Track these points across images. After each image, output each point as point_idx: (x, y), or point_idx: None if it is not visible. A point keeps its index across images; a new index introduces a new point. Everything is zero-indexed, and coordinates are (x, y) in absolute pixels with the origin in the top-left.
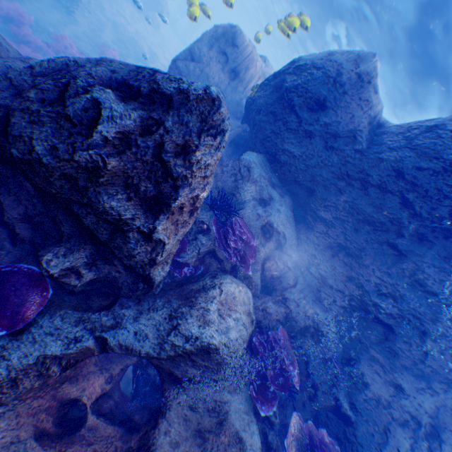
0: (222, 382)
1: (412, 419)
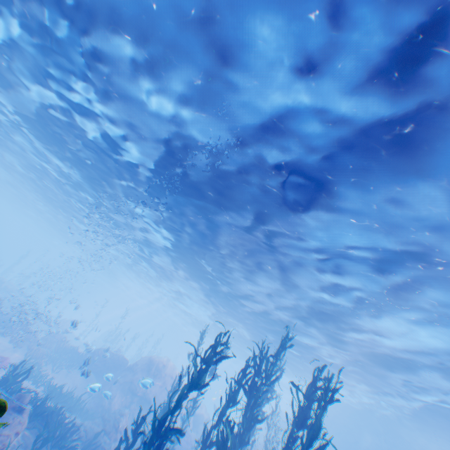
0: None
1: None
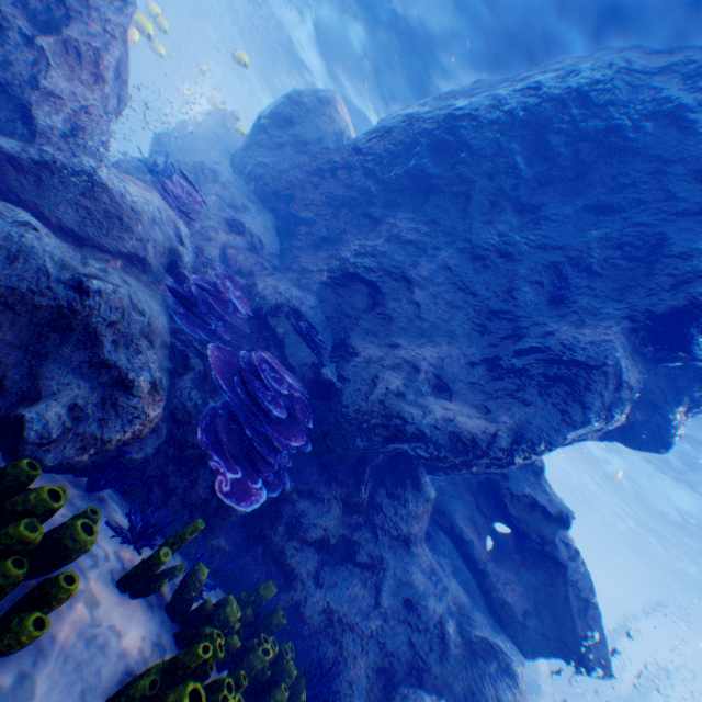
0: (118, 261)
1: (406, 363)
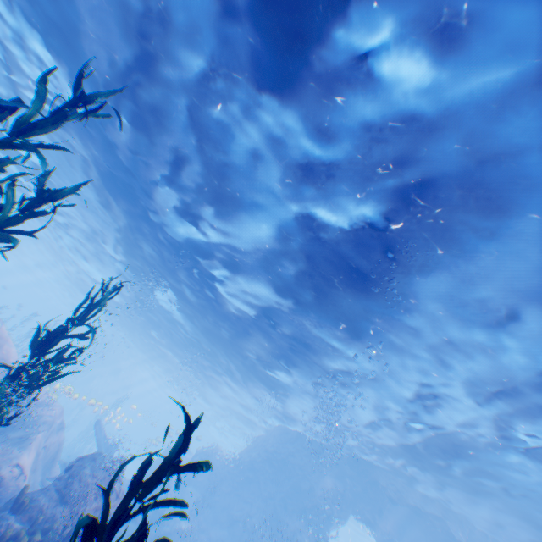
0: None
1: None
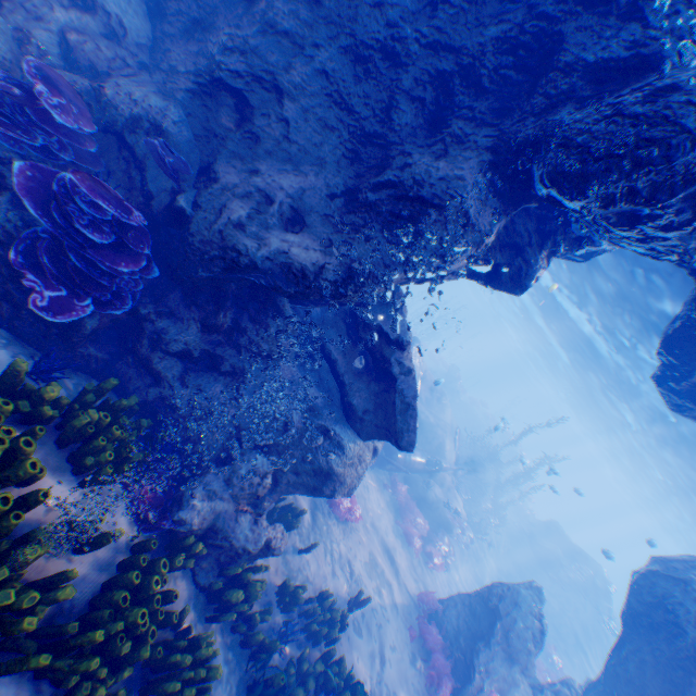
0: None
1: (260, 194)
